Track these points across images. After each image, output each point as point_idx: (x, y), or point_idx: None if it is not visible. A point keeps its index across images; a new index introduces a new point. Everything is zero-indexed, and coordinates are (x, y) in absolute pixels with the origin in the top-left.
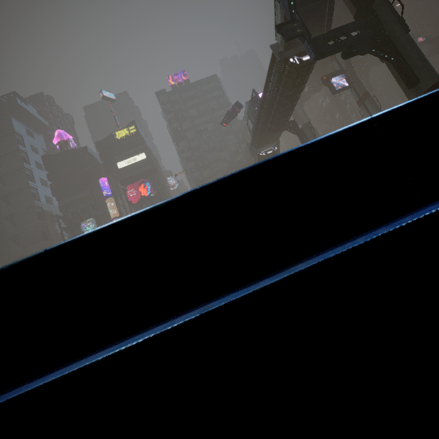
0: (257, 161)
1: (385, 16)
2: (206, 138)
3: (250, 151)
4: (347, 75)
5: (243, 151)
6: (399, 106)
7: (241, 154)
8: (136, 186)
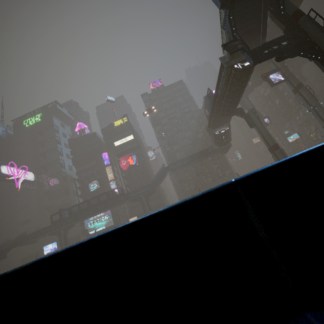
0: (213, 138)
1: (309, 28)
2: (175, 123)
3: (208, 131)
4: (282, 71)
5: (203, 131)
6: (268, 167)
7: (201, 133)
8: (126, 158)
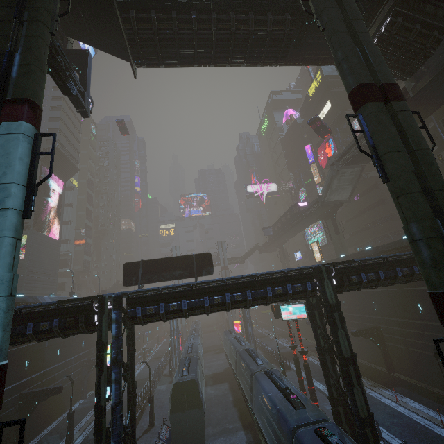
0: None
1: None
2: None
3: None
4: None
5: None
6: None
7: None
8: (323, 148)
